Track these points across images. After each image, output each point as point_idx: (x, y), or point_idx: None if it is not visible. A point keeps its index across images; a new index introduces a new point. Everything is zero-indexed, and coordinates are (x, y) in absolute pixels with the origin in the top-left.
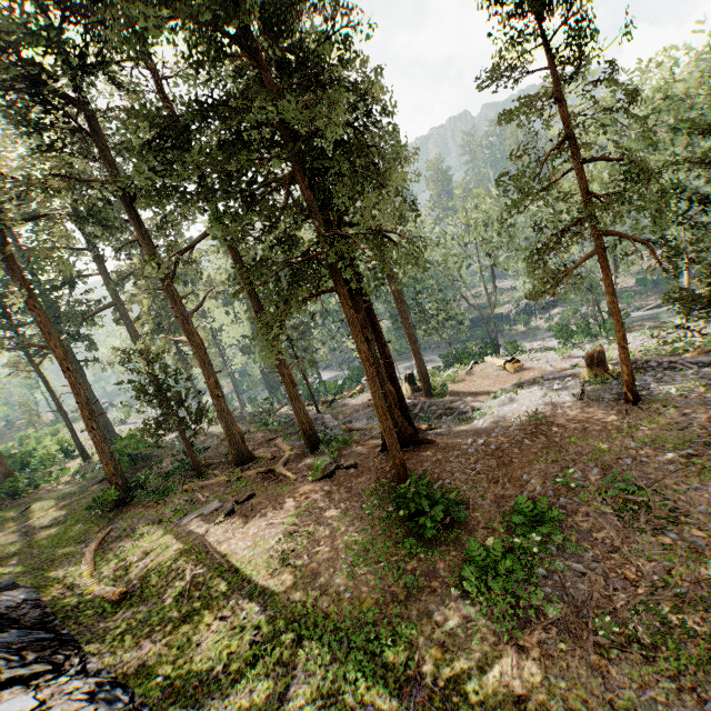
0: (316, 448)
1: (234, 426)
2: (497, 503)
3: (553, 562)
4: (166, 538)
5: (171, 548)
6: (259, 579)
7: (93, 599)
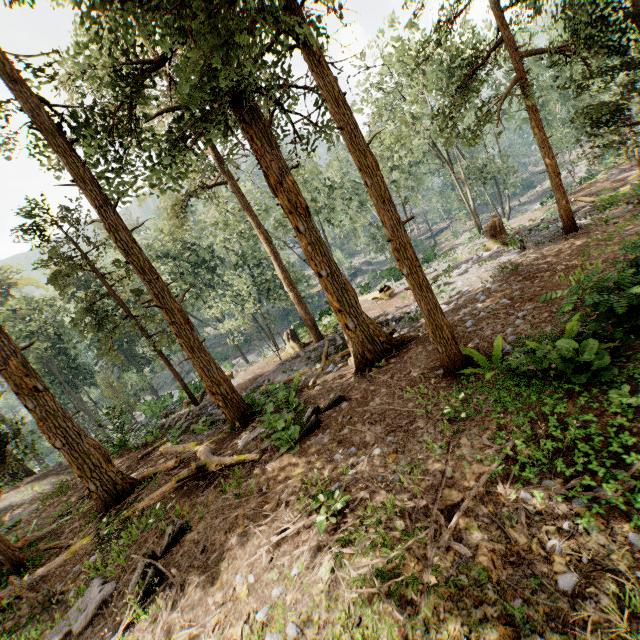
0: (247, 417)
1: (84, 437)
2: None
3: None
4: None
5: None
6: None
7: None
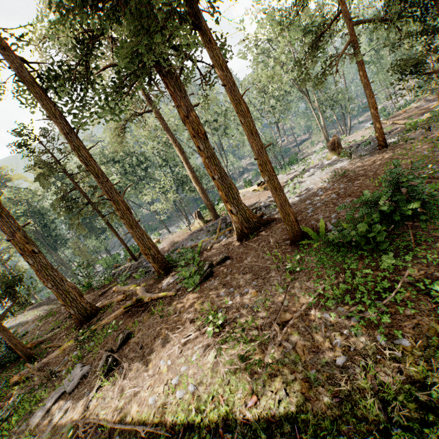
0: (168, 269)
1: (65, 281)
2: None
3: None
4: None
5: None
6: (241, 412)
7: None
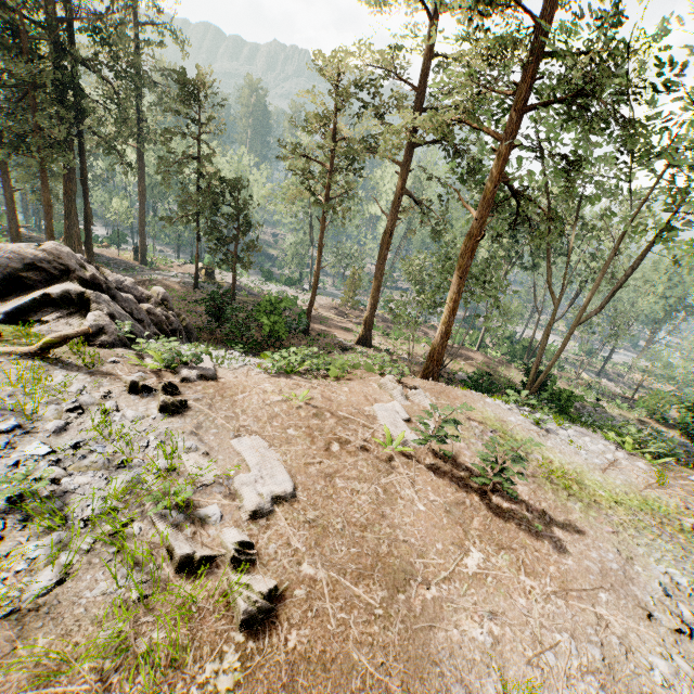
0: None
1: None
2: None
3: None
4: None
5: None
6: None
7: None
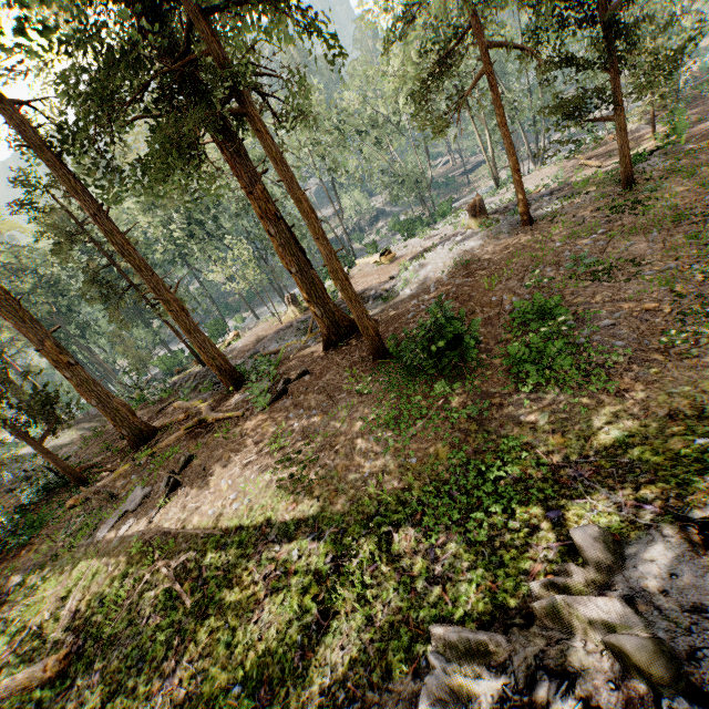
0: (239, 383)
1: (112, 398)
2: (489, 324)
3: (584, 330)
4: (84, 565)
5: (104, 569)
6: (282, 515)
7: (3, 703)
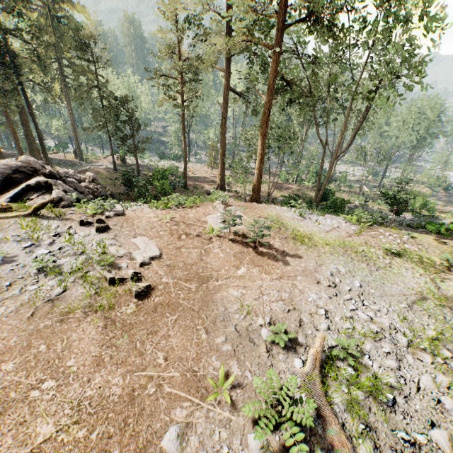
0: None
1: None
2: None
3: None
4: None
5: None
6: None
7: None
